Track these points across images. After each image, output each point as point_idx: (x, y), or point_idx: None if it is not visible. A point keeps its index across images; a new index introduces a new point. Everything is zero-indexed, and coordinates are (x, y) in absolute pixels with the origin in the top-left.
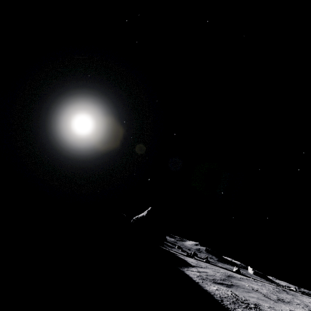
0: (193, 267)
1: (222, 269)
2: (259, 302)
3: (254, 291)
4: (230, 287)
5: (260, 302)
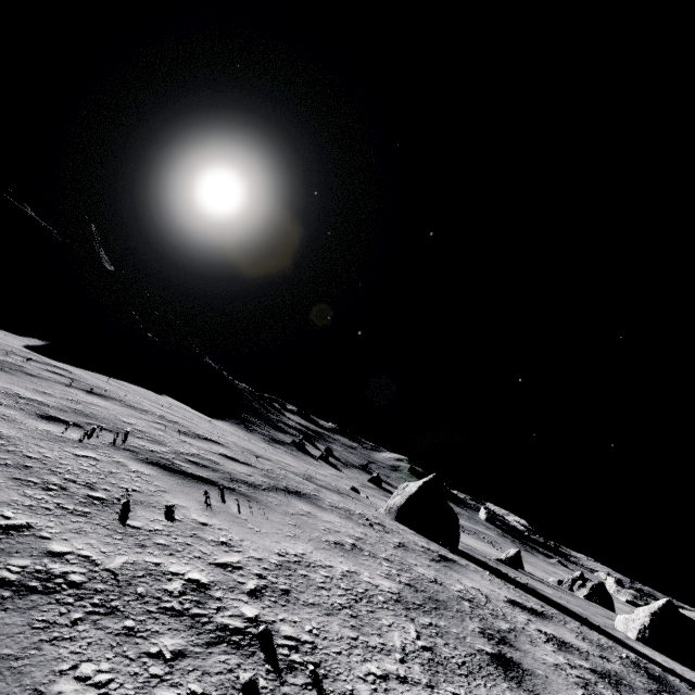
0: None
1: None
2: None
3: None
4: None
5: None
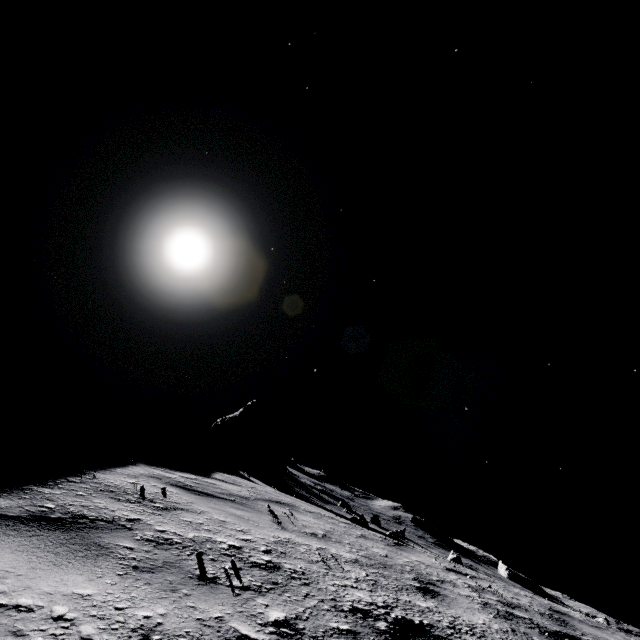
0: (198, 476)
1: (304, 504)
2: (213, 514)
3: (272, 515)
4: (199, 495)
5: (219, 514)
